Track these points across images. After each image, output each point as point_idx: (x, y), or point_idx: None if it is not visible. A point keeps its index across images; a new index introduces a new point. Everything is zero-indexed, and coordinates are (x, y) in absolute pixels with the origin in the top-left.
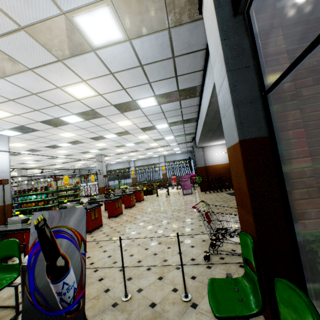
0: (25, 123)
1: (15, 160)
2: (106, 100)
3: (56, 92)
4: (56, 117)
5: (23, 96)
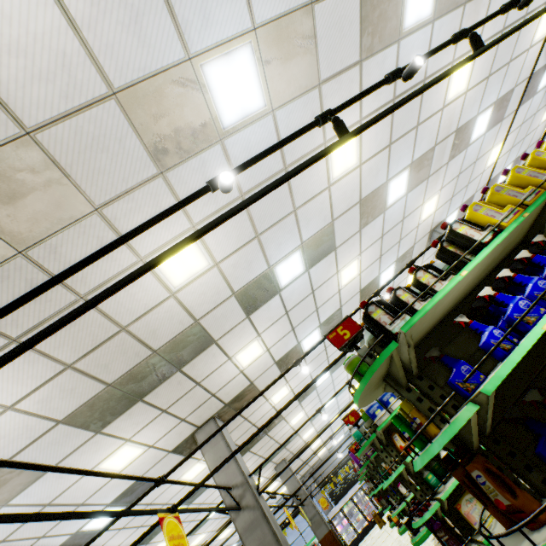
0: (481, 185)
1: (330, 387)
2: (543, 128)
3: (542, 110)
4: (503, 168)
5: (529, 117)
